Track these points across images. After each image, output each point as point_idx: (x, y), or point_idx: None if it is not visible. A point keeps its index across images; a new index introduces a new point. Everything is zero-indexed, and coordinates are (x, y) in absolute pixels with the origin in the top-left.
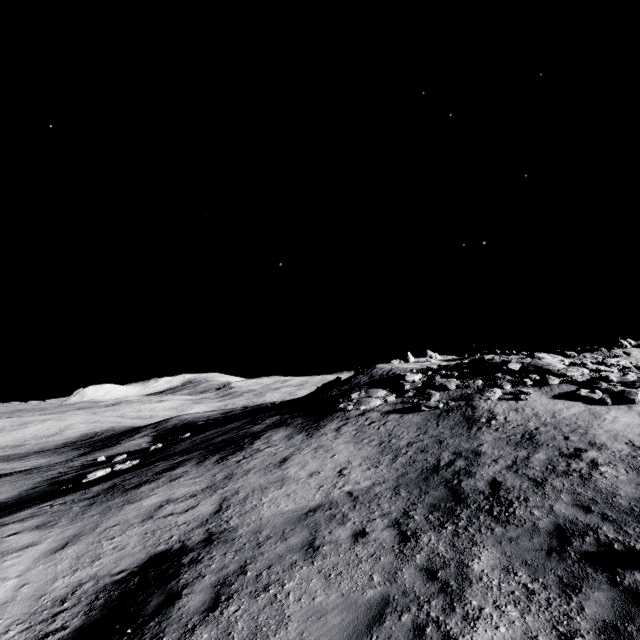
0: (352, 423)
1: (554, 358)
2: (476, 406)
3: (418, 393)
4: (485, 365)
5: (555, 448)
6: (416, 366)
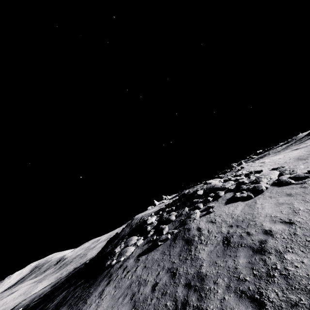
0: (113, 280)
1: (216, 180)
2: (189, 228)
3: (156, 230)
4: (186, 197)
5: (247, 247)
6: (156, 208)
